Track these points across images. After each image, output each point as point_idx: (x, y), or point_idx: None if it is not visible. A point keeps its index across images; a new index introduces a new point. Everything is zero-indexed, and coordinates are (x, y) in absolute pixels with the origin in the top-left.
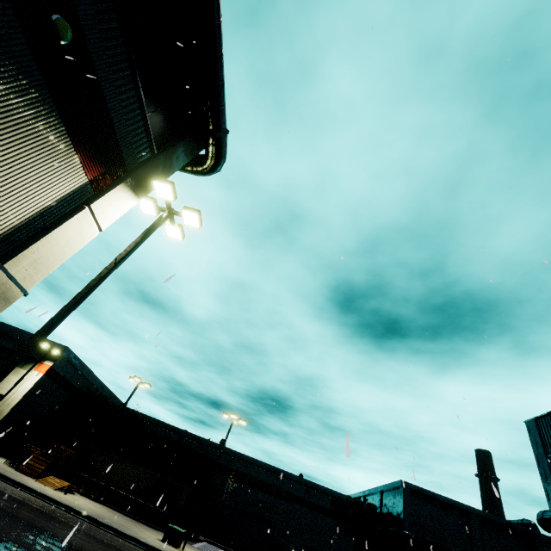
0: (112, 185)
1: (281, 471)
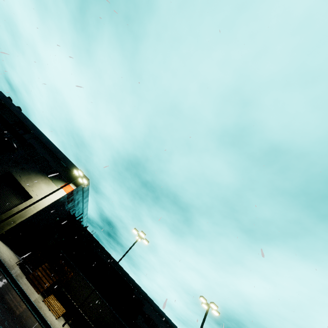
0: None
1: (176, 327)
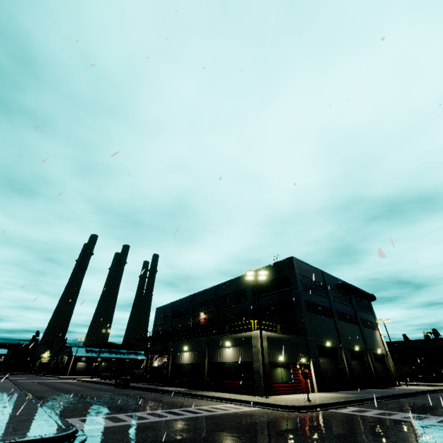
0: (377, 328)
1: None
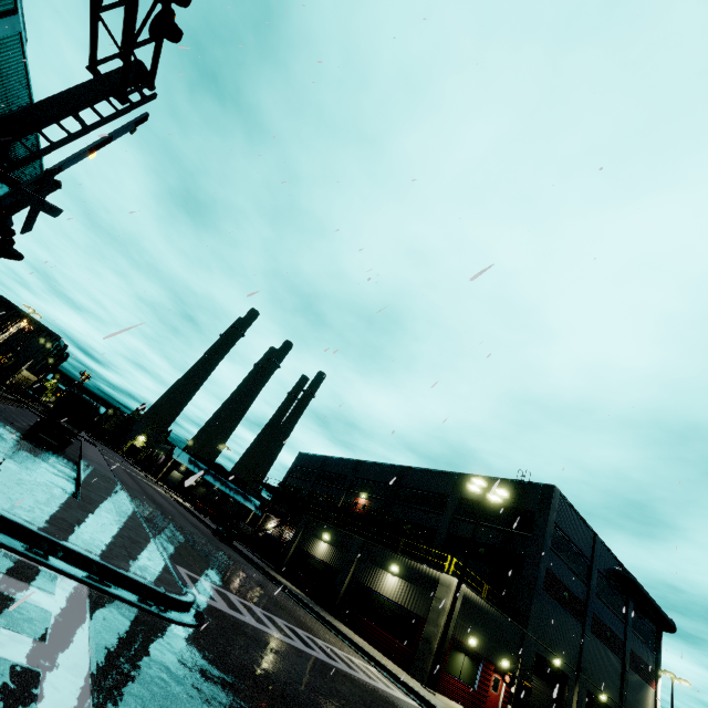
0: (656, 683)
1: None
